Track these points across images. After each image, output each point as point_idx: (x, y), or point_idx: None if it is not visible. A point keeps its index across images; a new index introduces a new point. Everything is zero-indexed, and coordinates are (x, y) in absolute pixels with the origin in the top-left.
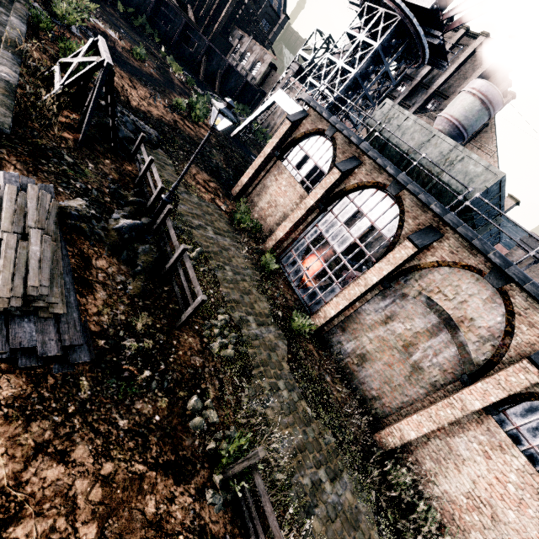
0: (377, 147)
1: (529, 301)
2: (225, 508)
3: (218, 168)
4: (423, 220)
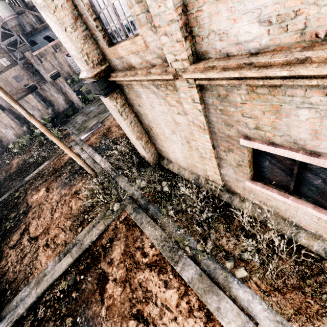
0: None
1: None
2: None
3: None
4: None
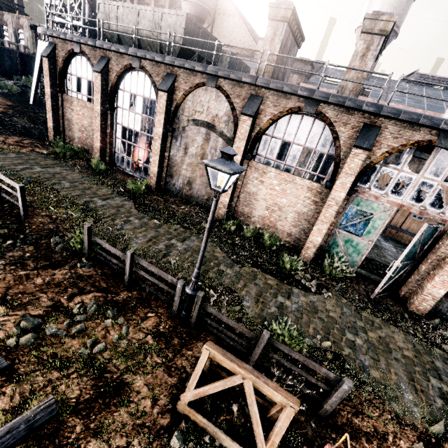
0: (116, 42)
1: (230, 83)
2: (93, 266)
3: (27, 129)
4: (162, 73)
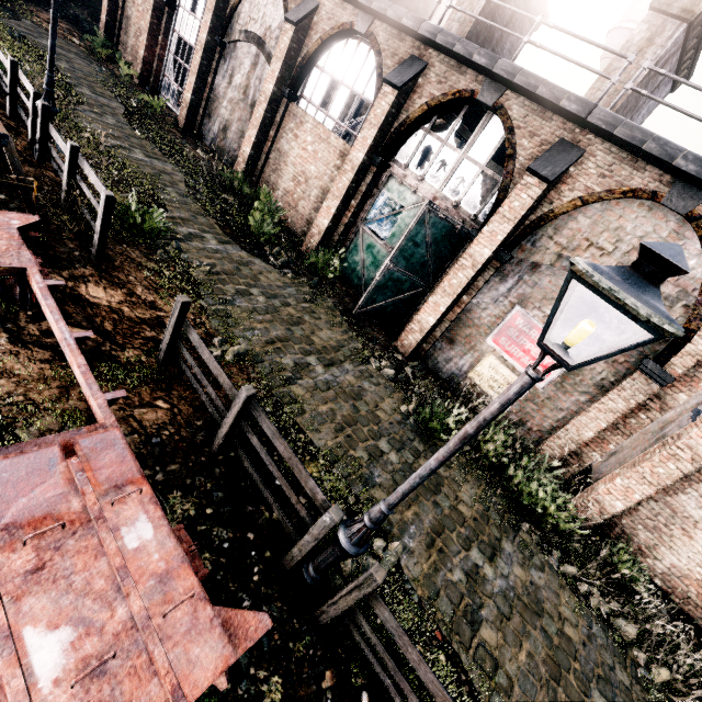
0: None
1: None
2: None
3: (78, 19)
4: None
